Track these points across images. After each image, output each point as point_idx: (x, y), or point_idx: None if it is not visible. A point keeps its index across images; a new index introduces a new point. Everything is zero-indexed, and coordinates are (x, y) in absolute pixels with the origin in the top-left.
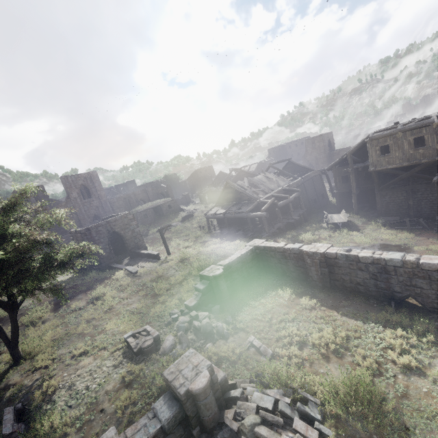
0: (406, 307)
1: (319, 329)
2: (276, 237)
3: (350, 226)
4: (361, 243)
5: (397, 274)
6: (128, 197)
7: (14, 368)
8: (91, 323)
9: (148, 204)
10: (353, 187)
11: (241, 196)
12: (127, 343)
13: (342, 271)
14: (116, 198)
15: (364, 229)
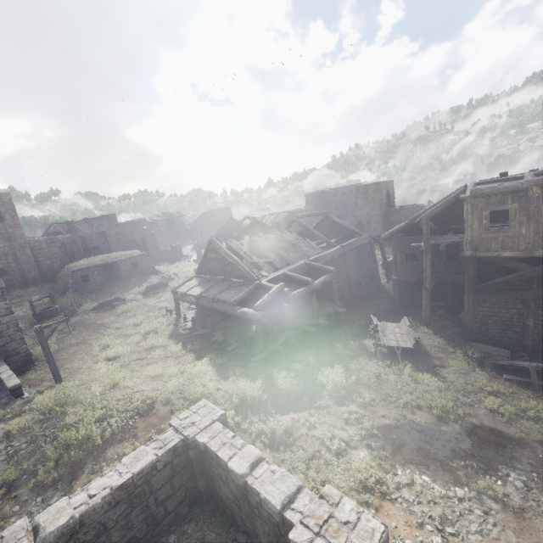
0: None
1: None
2: (277, 364)
3: (417, 356)
4: (442, 415)
5: None
6: (70, 242)
7: None
8: None
9: (95, 259)
10: (426, 277)
11: (231, 268)
12: None
13: None
14: (46, 241)
15: (443, 367)
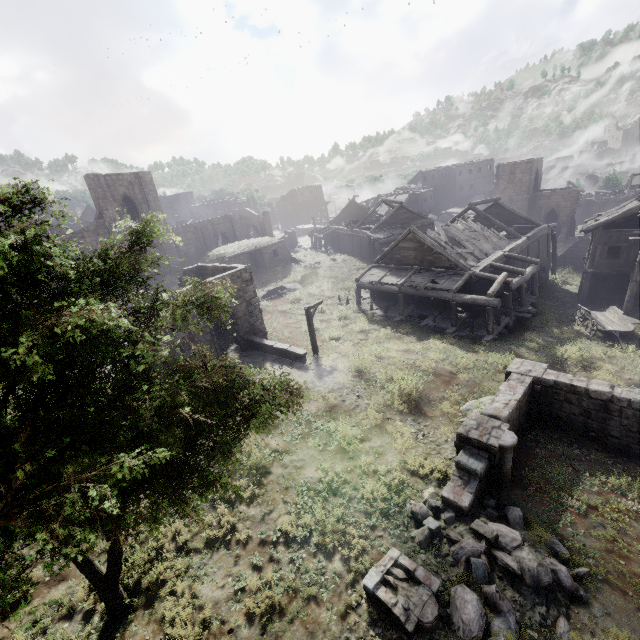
0: None
1: None
2: (509, 343)
3: (632, 339)
4: None
5: None
6: (201, 227)
7: (116, 636)
8: (238, 509)
9: (241, 246)
10: (639, 270)
11: (434, 258)
12: (375, 599)
13: None
14: (182, 226)
15: None
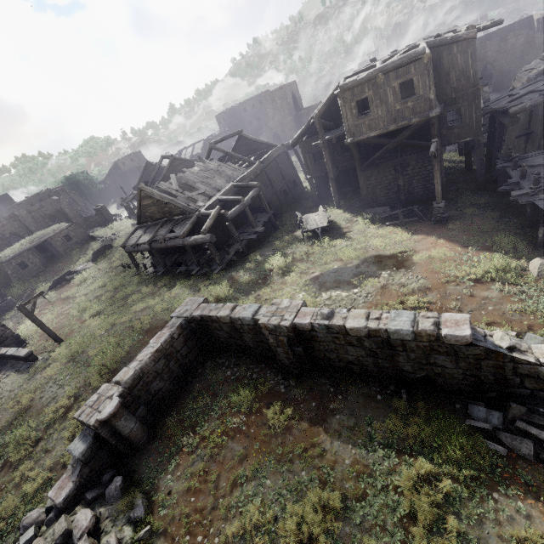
0: (422, 391)
1: (297, 492)
2: (234, 269)
3: (333, 230)
4: (348, 259)
5: (407, 350)
6: None
7: None
8: None
9: (22, 244)
10: (329, 169)
11: (169, 208)
12: None
13: (325, 347)
14: None
15: (350, 232)
